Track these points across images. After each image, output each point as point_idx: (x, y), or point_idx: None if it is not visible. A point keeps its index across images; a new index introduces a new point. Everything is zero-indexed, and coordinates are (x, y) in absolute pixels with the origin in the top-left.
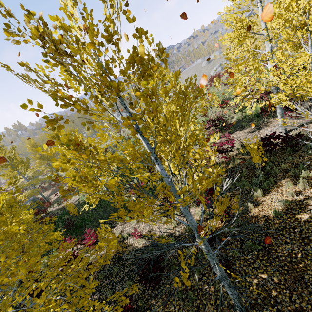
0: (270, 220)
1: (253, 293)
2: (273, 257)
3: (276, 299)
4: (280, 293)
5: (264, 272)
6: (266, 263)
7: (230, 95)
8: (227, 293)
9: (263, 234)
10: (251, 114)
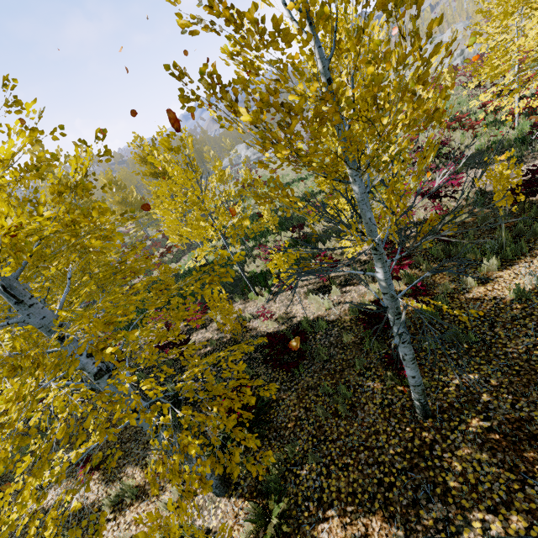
0: (504, 304)
1: (449, 395)
2: (496, 354)
3: (487, 405)
4: (497, 398)
5: (475, 372)
6: (482, 361)
7: (472, 108)
8: (404, 393)
9: (486, 323)
10: (509, 139)
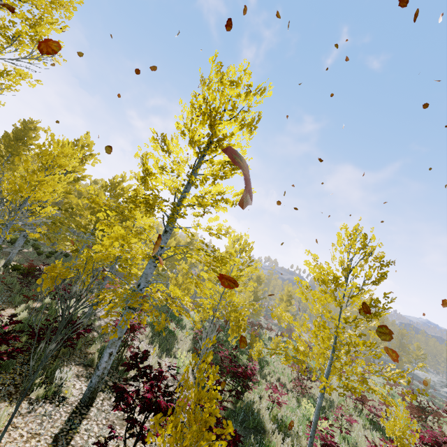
0: None
1: None
2: None
3: None
4: None
5: None
6: None
7: None
8: None
9: None
10: None
